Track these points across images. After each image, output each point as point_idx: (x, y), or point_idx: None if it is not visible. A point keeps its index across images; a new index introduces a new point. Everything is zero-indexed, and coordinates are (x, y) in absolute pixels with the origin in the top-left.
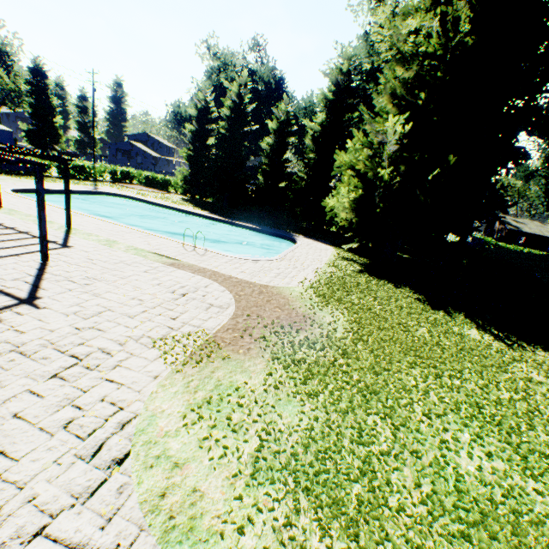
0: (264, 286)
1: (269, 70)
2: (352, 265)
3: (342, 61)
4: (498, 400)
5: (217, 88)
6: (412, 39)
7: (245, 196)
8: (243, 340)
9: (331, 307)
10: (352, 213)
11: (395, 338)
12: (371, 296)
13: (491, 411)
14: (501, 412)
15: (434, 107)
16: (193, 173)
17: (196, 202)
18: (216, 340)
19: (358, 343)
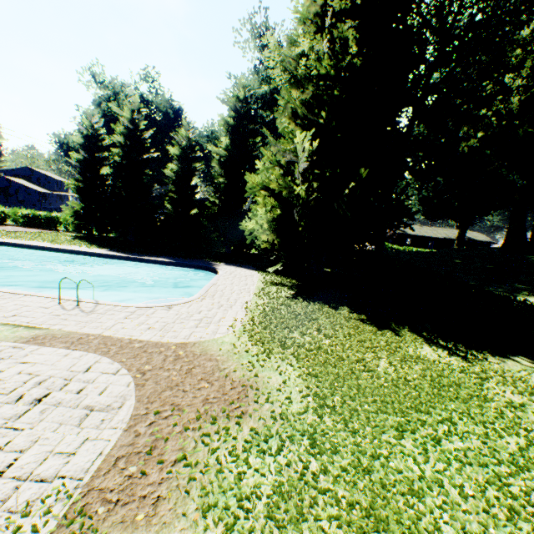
0: (182, 344)
1: (166, 101)
2: (283, 290)
3: (238, 89)
4: (513, 457)
5: (109, 117)
6: (304, 62)
7: (154, 226)
8: (145, 479)
9: (275, 357)
10: (273, 234)
11: (363, 388)
12: (315, 327)
13: (521, 487)
14: (530, 482)
15: (334, 126)
16: (85, 207)
17: (94, 239)
18: (88, 505)
19: (324, 415)
